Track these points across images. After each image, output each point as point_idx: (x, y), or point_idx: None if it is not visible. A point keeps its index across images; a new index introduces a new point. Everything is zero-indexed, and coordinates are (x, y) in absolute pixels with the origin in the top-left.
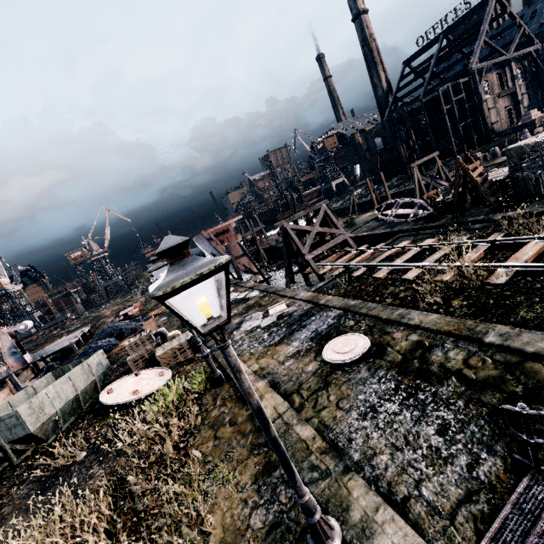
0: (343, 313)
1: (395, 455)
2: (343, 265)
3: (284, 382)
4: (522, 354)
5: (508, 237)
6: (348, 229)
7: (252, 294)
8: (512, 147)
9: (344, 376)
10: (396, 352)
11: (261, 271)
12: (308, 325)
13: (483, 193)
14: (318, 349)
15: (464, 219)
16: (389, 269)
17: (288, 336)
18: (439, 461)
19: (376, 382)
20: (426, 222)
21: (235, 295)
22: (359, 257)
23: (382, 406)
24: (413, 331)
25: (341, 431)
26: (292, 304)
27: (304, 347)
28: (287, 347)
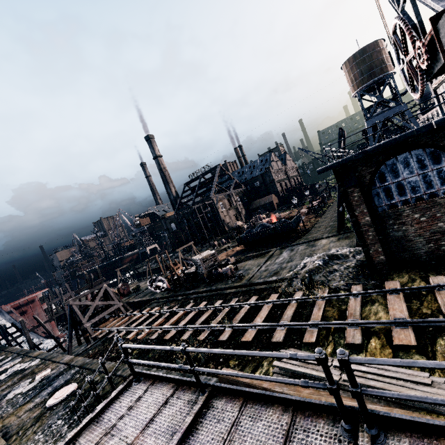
0: (79, 369)
1: (44, 444)
2: (108, 329)
3: (13, 430)
4: (123, 377)
5: (181, 307)
6: (134, 294)
7: (33, 363)
8: (192, 258)
9: (50, 412)
10: (84, 389)
11: (55, 337)
12: (54, 383)
13: (182, 280)
14: (48, 400)
15: (177, 293)
16: (126, 331)
17: (36, 395)
18: (58, 439)
19: (62, 410)
20: (167, 292)
21: (18, 366)
22: (121, 321)
23: (55, 423)
24: (99, 375)
25: (27, 444)
26: (56, 368)
27: (41, 400)
28: (31, 403)
